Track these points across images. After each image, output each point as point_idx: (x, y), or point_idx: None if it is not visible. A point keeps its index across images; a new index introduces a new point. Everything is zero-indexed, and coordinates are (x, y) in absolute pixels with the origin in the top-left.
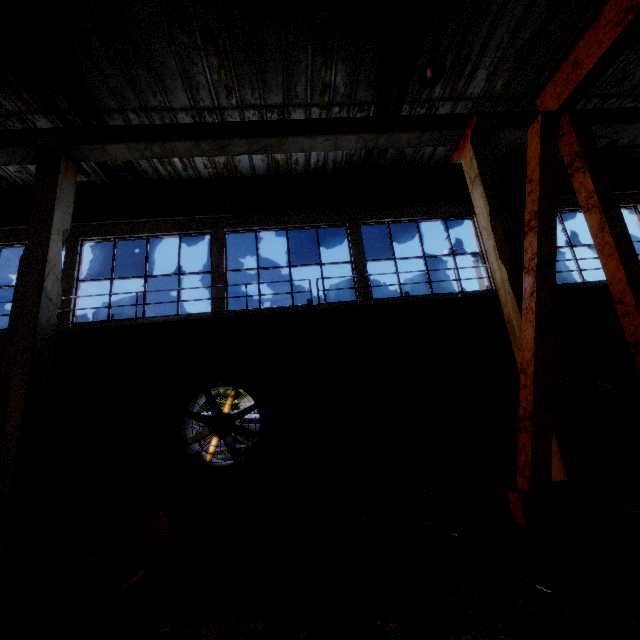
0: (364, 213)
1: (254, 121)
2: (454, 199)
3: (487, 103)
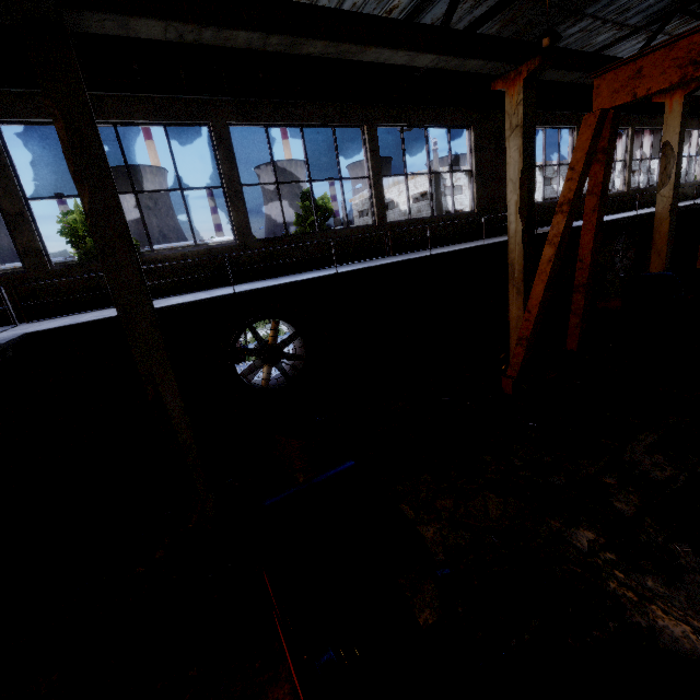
0: (382, 113)
1: (335, 9)
2: (461, 104)
3: (528, 4)
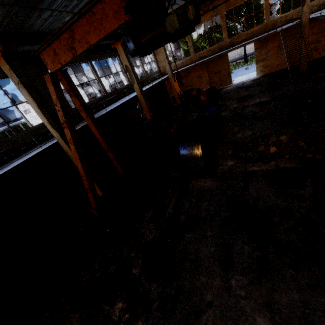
0: None
1: None
2: None
3: None
